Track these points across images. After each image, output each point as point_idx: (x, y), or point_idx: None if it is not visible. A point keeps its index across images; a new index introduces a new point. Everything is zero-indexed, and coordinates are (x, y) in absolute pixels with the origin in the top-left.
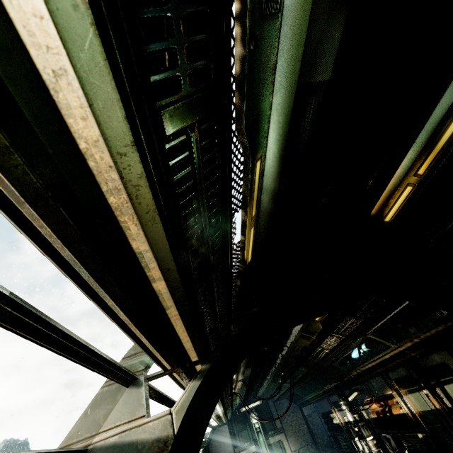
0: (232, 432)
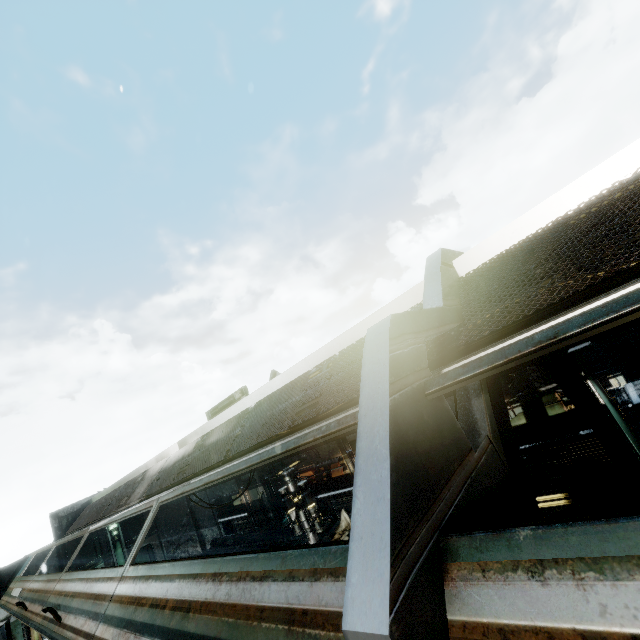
0: (62, 553)
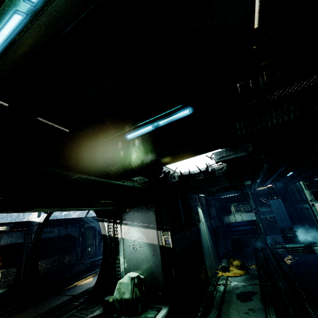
0: None
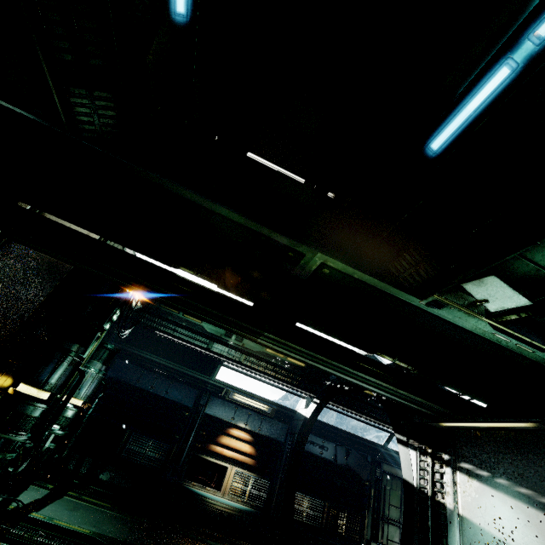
0: None
